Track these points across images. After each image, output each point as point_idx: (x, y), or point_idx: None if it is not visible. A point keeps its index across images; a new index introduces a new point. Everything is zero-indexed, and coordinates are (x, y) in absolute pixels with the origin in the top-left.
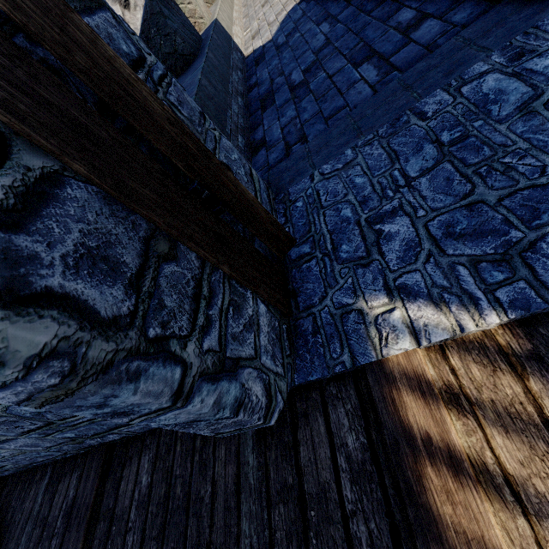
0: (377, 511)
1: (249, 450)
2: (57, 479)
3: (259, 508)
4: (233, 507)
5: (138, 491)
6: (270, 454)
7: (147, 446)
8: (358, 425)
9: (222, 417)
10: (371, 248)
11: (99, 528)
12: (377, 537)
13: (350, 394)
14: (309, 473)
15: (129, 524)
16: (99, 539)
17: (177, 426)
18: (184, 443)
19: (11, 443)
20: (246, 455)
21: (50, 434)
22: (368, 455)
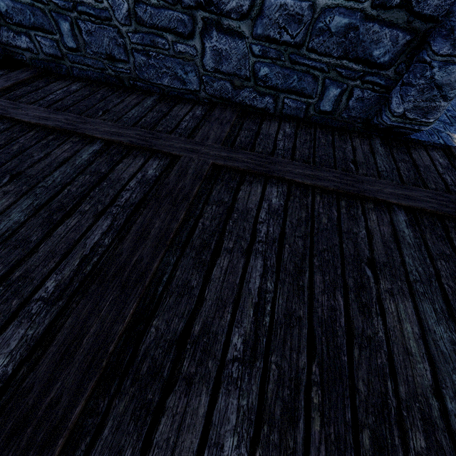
0: (454, 176)
1: (378, 146)
2: (173, 102)
3: (388, 160)
4: (369, 156)
5: (282, 131)
6: (393, 150)
7: (286, 121)
8: (444, 159)
9: (448, 95)
10: (453, 123)
11: (243, 132)
12: (455, 180)
13: (440, 151)
14: (418, 161)
15: (277, 139)
16: (245, 135)
17: (426, 85)
18: (323, 129)
19: (226, 39)
20: (376, 146)
21: (263, 57)
22: (450, 165)
